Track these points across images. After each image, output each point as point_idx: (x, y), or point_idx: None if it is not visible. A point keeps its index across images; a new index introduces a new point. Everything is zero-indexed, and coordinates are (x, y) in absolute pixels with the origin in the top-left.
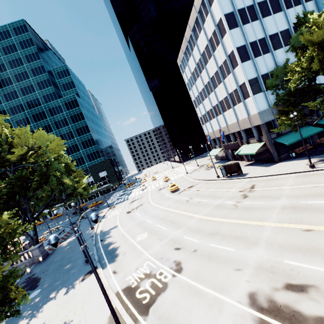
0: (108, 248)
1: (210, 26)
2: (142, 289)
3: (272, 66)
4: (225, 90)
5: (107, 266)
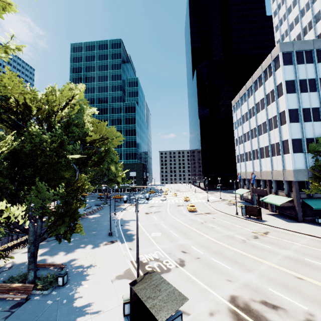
0: (127, 232)
1: (271, 85)
2: (150, 266)
3: (320, 133)
4: (268, 140)
5: (125, 243)
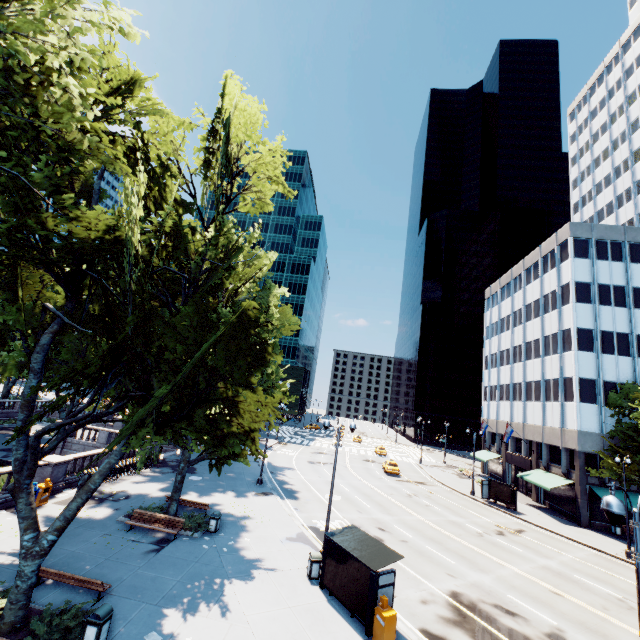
0: (284, 484)
1: (552, 282)
2: None
3: (628, 376)
4: (540, 370)
5: (285, 500)
